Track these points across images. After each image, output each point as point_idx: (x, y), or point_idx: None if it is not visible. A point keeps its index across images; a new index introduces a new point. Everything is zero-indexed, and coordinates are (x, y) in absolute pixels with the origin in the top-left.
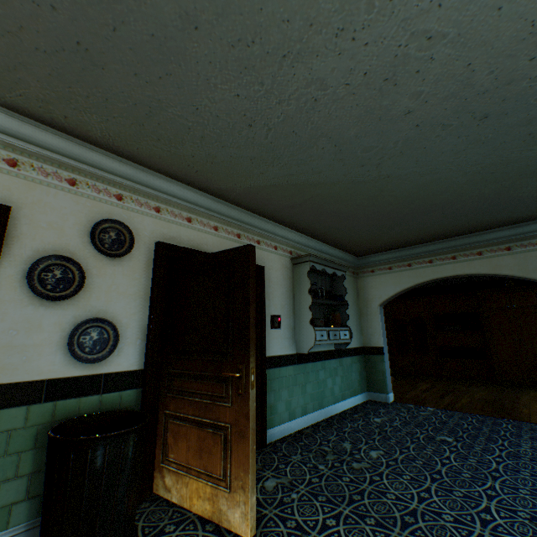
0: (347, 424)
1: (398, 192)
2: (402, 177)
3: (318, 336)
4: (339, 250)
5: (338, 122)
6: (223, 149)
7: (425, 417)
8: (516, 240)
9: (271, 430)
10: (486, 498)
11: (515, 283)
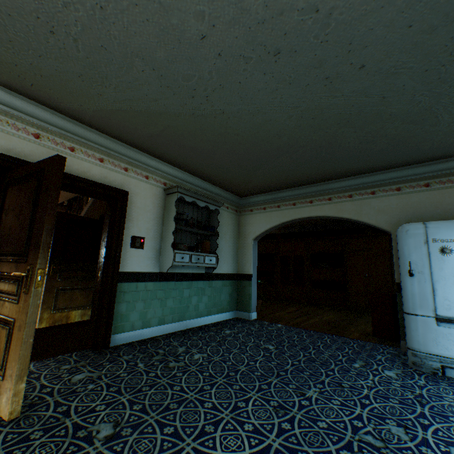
0: (198, 334)
1: (242, 131)
2: (236, 114)
3: (178, 258)
4: (221, 189)
5: (141, 40)
6: (43, 60)
7: (269, 331)
8: (357, 189)
9: (119, 335)
10: (255, 391)
11: (375, 231)
